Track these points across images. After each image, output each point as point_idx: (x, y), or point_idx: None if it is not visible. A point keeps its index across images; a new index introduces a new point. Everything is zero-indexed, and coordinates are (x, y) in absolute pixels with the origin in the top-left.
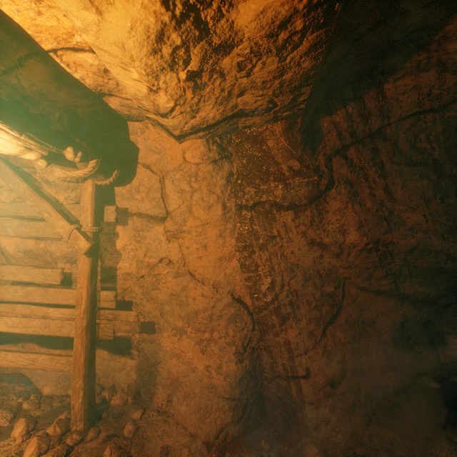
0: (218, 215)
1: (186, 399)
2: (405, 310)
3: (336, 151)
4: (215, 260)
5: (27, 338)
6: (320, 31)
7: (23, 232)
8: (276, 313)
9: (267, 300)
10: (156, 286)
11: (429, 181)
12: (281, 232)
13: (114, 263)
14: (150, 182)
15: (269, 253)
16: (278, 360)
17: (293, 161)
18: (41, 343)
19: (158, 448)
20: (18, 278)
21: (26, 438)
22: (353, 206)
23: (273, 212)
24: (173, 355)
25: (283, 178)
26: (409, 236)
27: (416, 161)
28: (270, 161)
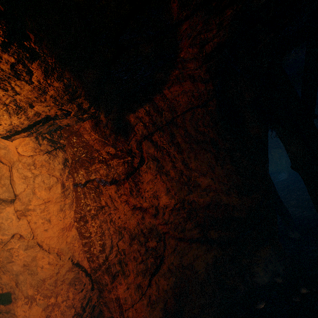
0: (58, 193)
1: None
2: (215, 251)
3: (145, 136)
4: (58, 231)
5: None
6: (37, 61)
7: None
8: (107, 273)
9: (99, 262)
10: (10, 259)
11: (211, 154)
12: (108, 202)
13: None
14: (2, 171)
15: (100, 221)
16: (114, 315)
17: (108, 147)
18: None
19: None
20: None
21: None
22: (161, 177)
23: (100, 187)
24: None
25: (105, 161)
26: (205, 195)
27: (201, 140)
28: (92, 149)
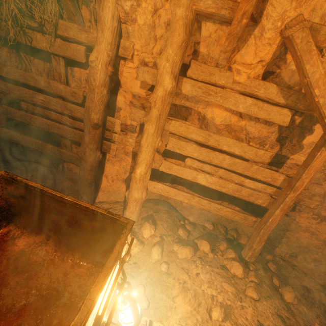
0: None
1: (316, 262)
2: None
3: None
4: None
5: (180, 183)
6: None
7: (253, 112)
8: None
9: None
10: (320, 182)
11: None
12: None
13: (289, 153)
14: None
15: None
16: None
17: None
18: (194, 190)
19: (298, 285)
20: (231, 149)
21: (214, 255)
22: None
23: None
24: (306, 231)
25: None
26: None
27: None
28: None
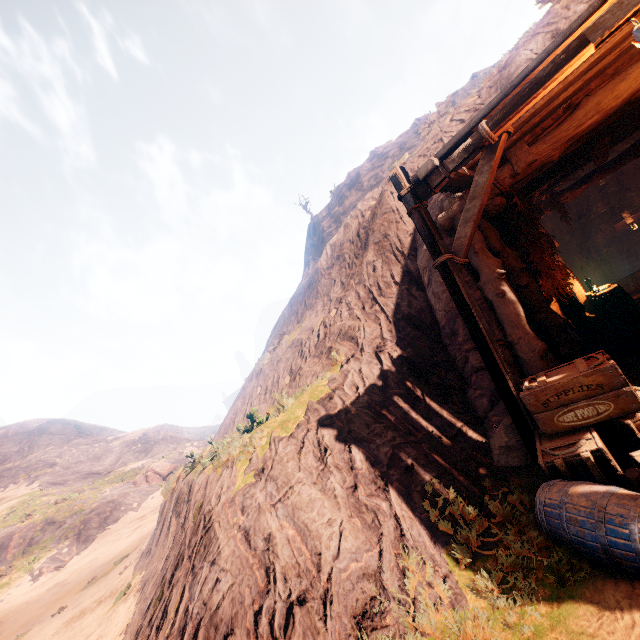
0: None
1: None
2: None
3: None
4: None
5: None
6: None
7: None
8: None
9: None
10: None
11: None
12: None
13: None
14: None
15: None
16: None
17: None
18: None
19: None
20: None
21: None
22: None
23: None
24: None
25: None
26: None
27: None
28: None
